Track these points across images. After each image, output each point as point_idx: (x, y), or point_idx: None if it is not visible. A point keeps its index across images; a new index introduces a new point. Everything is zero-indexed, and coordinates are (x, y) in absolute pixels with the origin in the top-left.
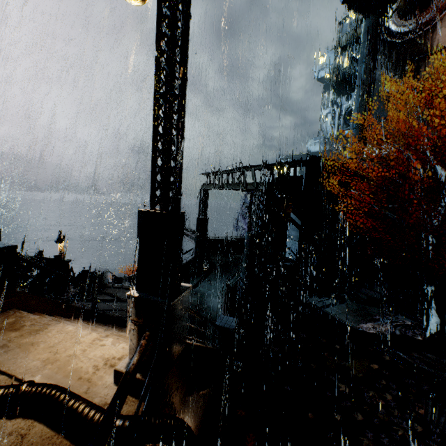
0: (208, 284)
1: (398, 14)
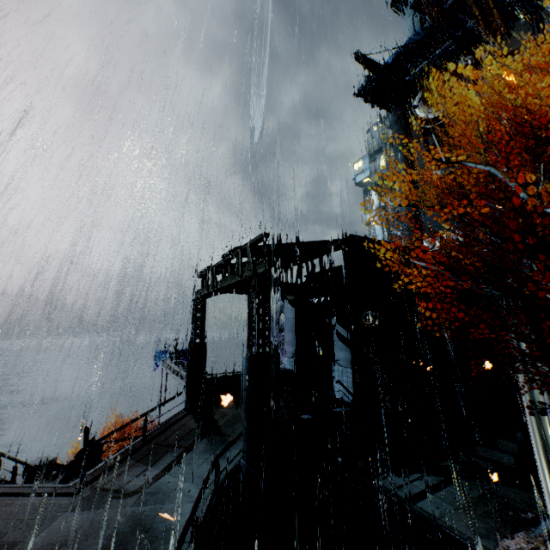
0: (186, 467)
1: (424, 103)
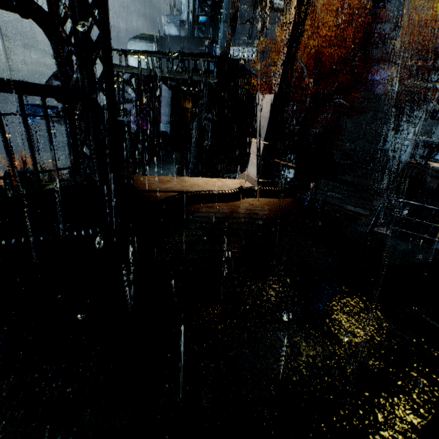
0: (155, 172)
1: None
